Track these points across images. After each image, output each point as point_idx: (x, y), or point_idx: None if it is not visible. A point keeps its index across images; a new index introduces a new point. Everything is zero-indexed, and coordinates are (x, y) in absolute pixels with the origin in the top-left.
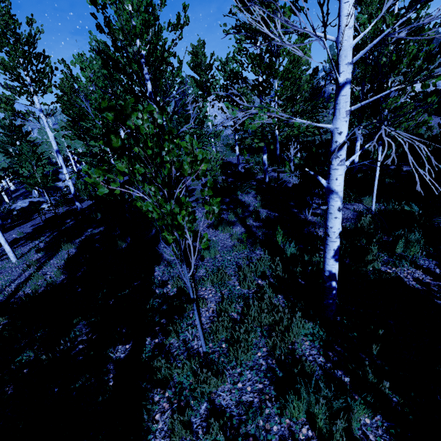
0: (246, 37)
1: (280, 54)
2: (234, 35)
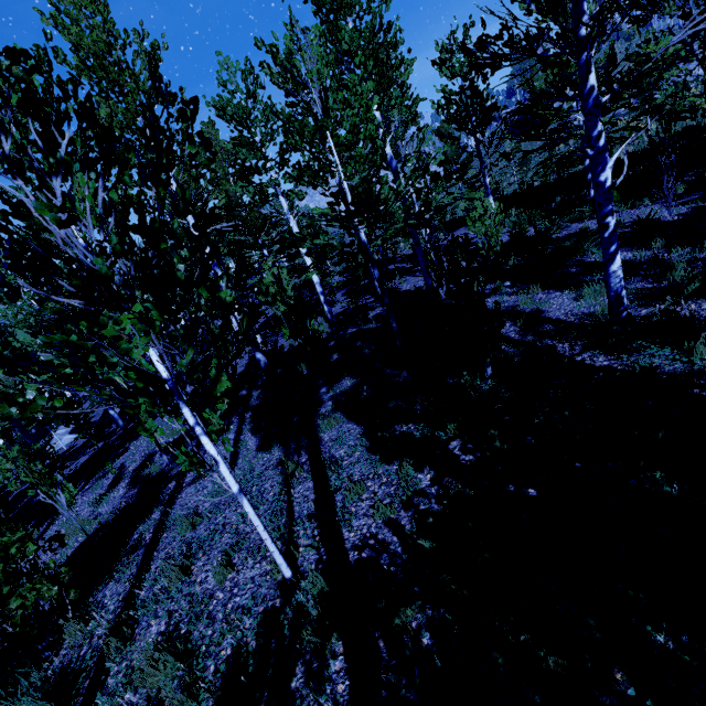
0: None
1: None
2: None
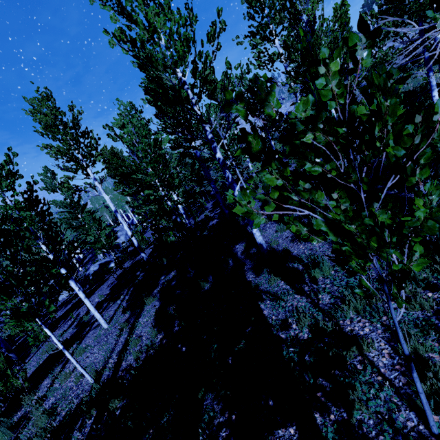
0: (262, 38)
1: (315, 30)
2: (249, 42)
